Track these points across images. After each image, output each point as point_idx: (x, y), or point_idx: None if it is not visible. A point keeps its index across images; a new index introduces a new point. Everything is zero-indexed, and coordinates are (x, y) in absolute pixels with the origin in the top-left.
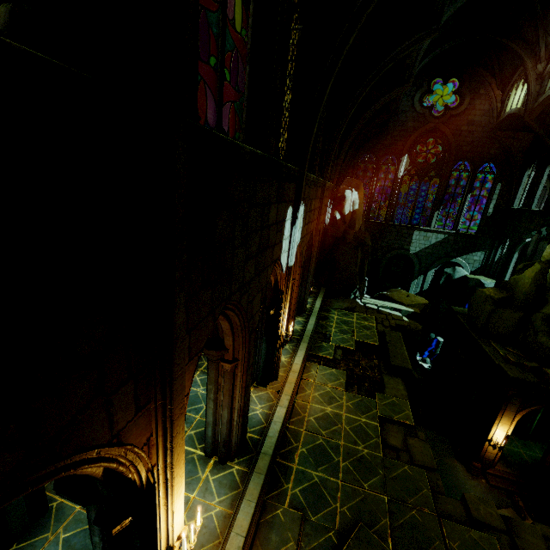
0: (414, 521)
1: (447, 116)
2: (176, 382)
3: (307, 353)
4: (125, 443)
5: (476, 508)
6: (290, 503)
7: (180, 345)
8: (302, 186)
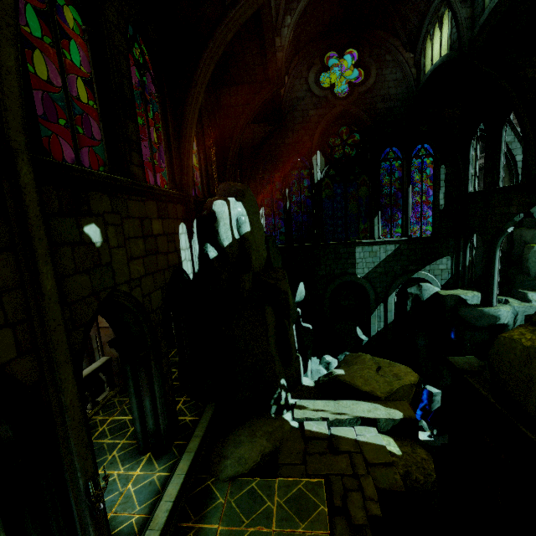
0: None
1: (355, 95)
2: None
3: None
4: None
5: None
6: None
7: None
8: None
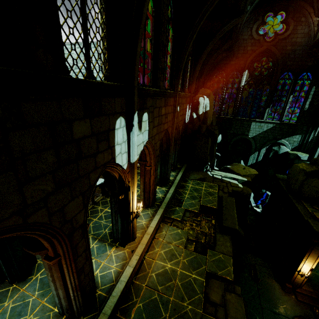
0: None
1: (276, 40)
2: None
3: (162, 217)
4: None
5: None
6: None
7: None
8: (133, 99)
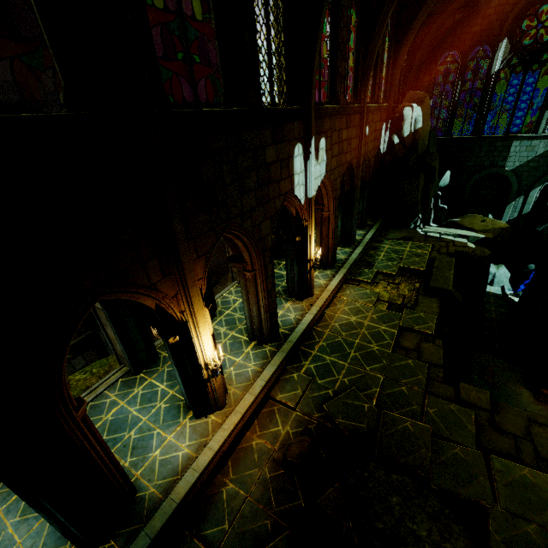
0: (401, 392)
1: None
2: (185, 265)
3: (345, 277)
4: (159, 290)
5: (467, 393)
6: (305, 372)
7: (183, 244)
8: (310, 122)
